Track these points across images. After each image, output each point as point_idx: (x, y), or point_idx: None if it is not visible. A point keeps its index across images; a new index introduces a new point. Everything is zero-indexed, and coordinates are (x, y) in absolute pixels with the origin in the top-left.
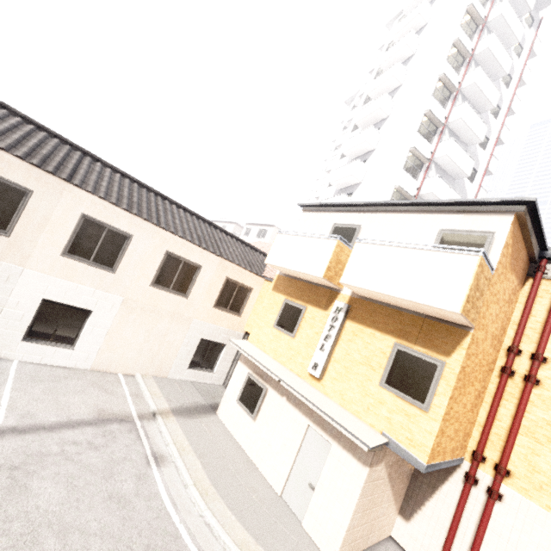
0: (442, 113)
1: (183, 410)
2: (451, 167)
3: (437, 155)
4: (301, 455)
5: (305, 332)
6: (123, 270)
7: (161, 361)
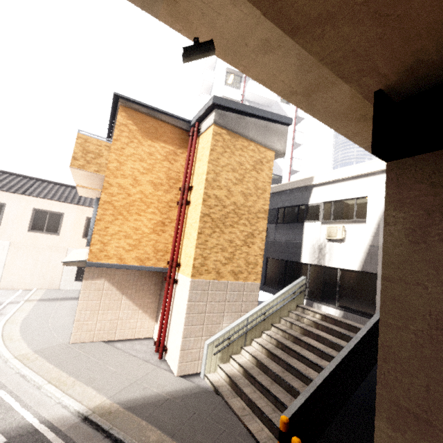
0: None
1: (50, 299)
2: (260, 99)
3: (246, 95)
4: None
5: None
6: (5, 225)
7: (51, 278)
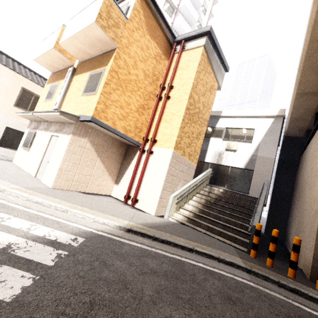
0: (169, 20)
1: None
2: None
3: None
4: (47, 151)
5: (56, 94)
6: None
7: None
